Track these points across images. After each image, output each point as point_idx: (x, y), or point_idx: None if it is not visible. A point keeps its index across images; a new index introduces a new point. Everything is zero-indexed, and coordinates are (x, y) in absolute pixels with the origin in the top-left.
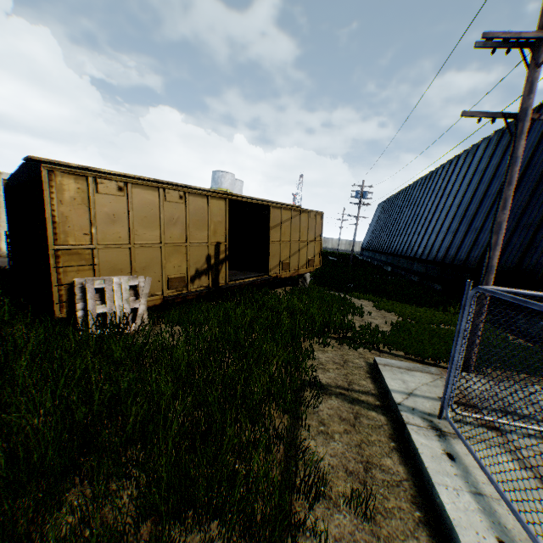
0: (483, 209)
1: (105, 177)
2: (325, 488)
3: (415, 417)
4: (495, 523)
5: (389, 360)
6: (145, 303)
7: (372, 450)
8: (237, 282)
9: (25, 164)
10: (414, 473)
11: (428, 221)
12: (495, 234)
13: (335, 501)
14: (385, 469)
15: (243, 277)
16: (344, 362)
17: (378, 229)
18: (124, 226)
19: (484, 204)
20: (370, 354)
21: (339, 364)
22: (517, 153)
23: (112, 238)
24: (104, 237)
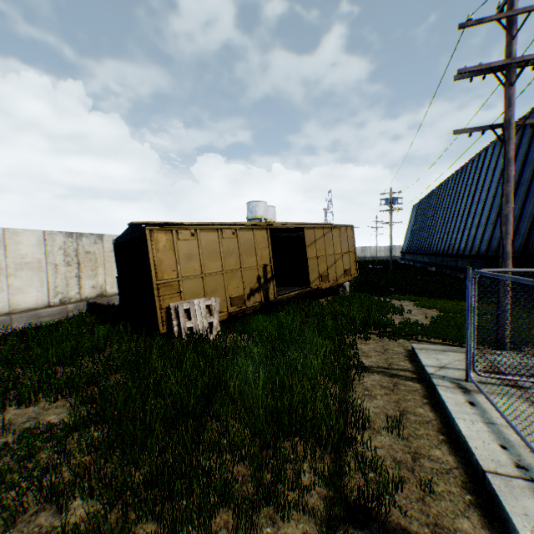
0: (518, 196)
1: (182, 228)
2: (369, 421)
3: (444, 381)
4: (500, 437)
5: (424, 345)
6: (217, 318)
7: (407, 404)
8: (284, 296)
9: (129, 228)
10: (441, 416)
11: (464, 216)
12: (504, 225)
13: (378, 430)
14: (417, 414)
15: (288, 292)
16: (384, 350)
17: (416, 231)
18: (197, 261)
19: (519, 191)
20: (408, 343)
21: (380, 352)
22: (509, 156)
23: (190, 271)
24: (185, 271)
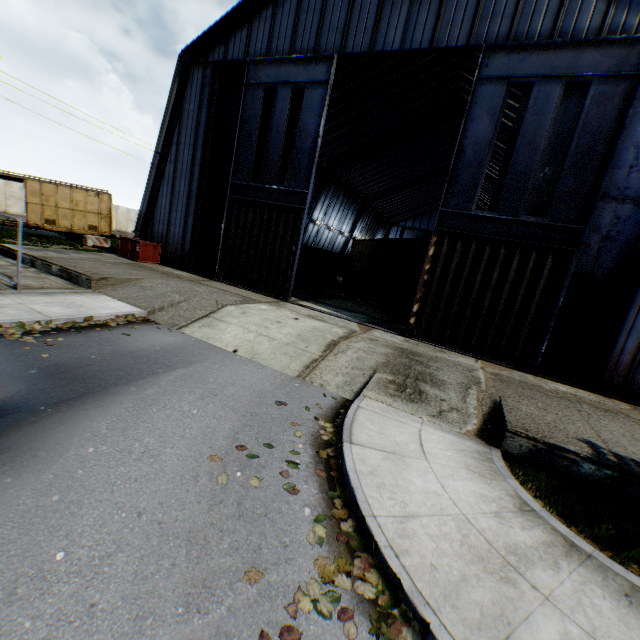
0: None
1: None
2: None
3: None
4: None
5: None
6: None
7: None
8: None
9: None
10: None
11: None
12: None
13: None
14: None
15: None
16: None
17: None
18: None
19: None
20: None
21: None
22: None
23: None
24: None
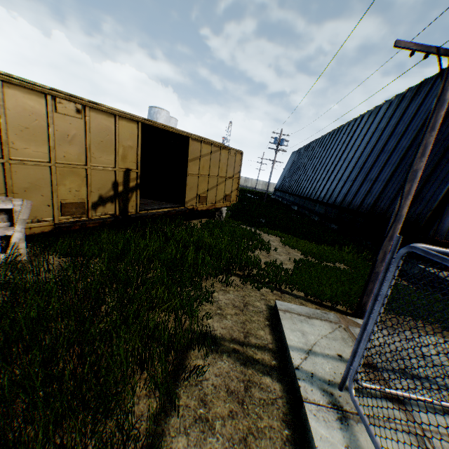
0: (379, 162)
1: None
2: None
3: (314, 388)
4: None
5: (289, 304)
6: (23, 230)
7: (259, 448)
8: (150, 211)
9: None
10: None
11: (331, 169)
12: (410, 183)
13: None
14: None
15: (156, 207)
16: (244, 306)
17: (290, 174)
18: None
19: (381, 158)
20: (272, 295)
21: (239, 308)
22: (446, 96)
23: None
24: None
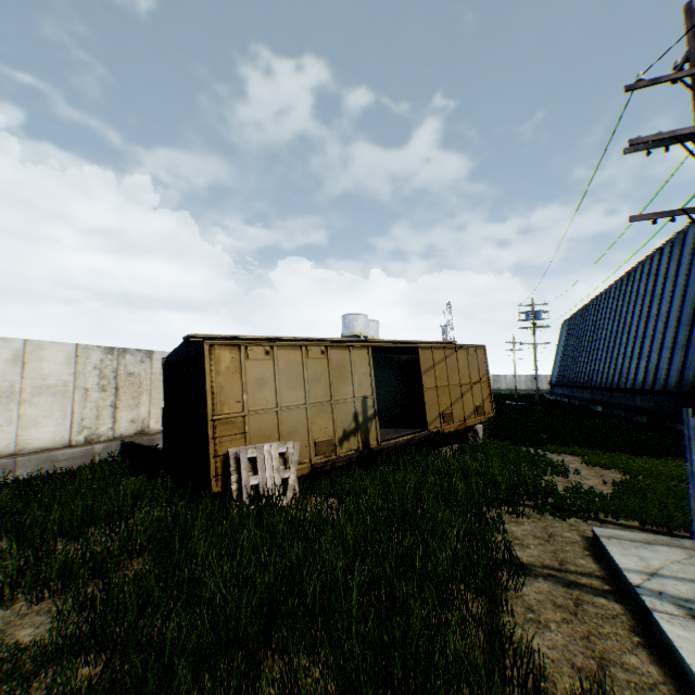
0: None
1: (254, 344)
2: (545, 679)
3: (663, 602)
4: None
5: (613, 530)
6: (295, 472)
7: (605, 644)
8: (391, 441)
9: (185, 342)
10: (673, 675)
11: (639, 336)
12: None
13: None
14: (628, 668)
15: (396, 436)
16: (548, 536)
17: (569, 356)
18: (271, 389)
19: None
20: (585, 525)
21: (542, 538)
22: None
23: (260, 403)
24: (253, 402)
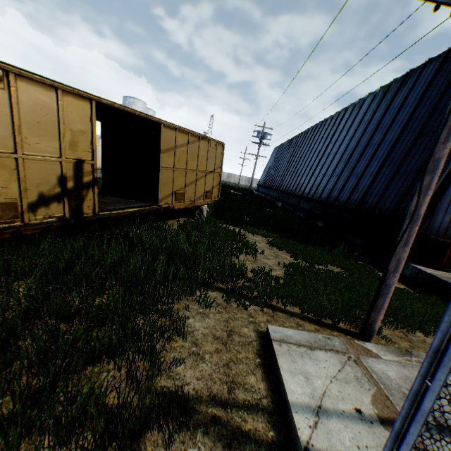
0: (365, 156)
1: None
2: None
3: None
4: None
5: (285, 329)
6: None
7: None
8: (114, 212)
9: None
10: None
11: (315, 164)
12: (430, 174)
13: None
14: None
15: (122, 207)
16: (227, 335)
17: (273, 169)
18: None
19: (367, 152)
20: (262, 314)
21: (221, 340)
22: None
23: None
24: None
